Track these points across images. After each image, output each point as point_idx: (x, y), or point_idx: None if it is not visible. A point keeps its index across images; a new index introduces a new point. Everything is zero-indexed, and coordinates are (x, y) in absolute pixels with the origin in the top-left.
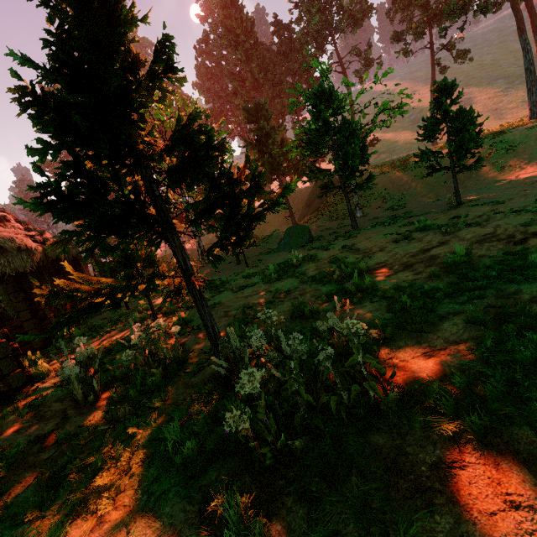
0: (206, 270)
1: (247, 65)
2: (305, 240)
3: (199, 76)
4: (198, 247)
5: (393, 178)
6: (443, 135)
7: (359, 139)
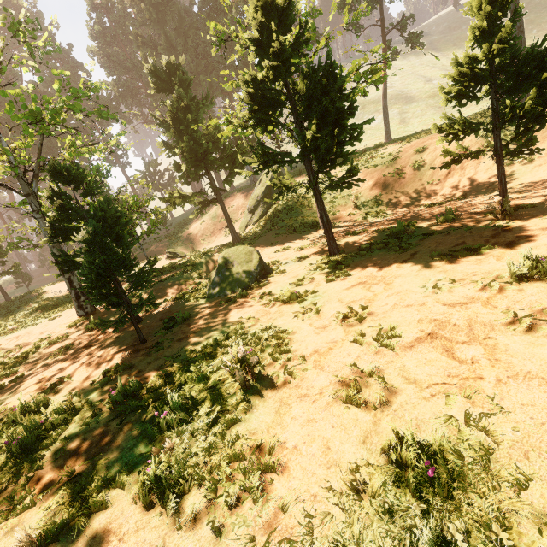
0: (79, 333)
1: (159, 26)
2: (254, 274)
3: (93, 37)
4: (69, 287)
5: (359, 175)
6: (485, 92)
7: (343, 95)
